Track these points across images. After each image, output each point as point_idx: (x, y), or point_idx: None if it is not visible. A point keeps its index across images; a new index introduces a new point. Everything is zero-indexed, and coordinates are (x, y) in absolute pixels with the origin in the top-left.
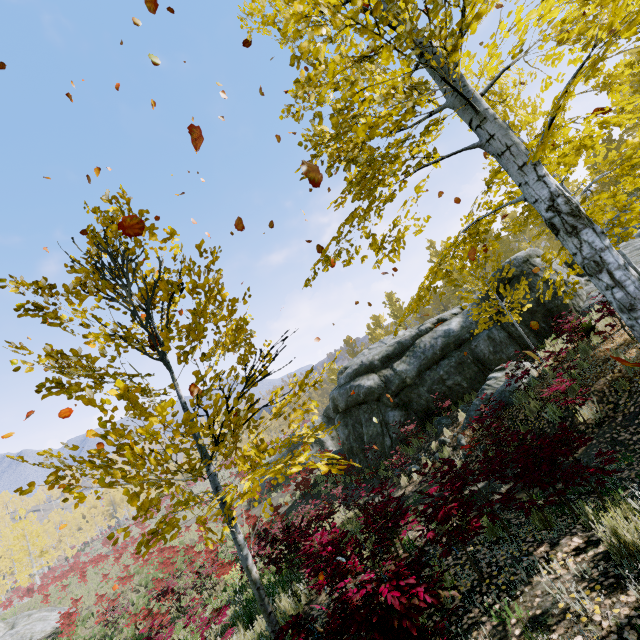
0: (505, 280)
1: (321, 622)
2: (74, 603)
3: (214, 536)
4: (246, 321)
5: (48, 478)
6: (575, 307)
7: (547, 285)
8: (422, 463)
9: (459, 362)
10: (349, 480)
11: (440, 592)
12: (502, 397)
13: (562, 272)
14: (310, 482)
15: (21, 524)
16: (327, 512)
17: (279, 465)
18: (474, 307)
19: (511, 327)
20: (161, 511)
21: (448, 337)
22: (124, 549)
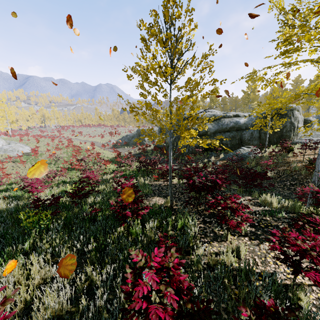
0: (277, 113)
1: (157, 187)
2: (36, 147)
3: (97, 150)
4: (217, 91)
5: (130, 109)
6: (292, 139)
7: (290, 125)
8: (197, 163)
9: (233, 136)
10: (163, 156)
11: (221, 188)
12: (242, 156)
13: (300, 123)
14: (146, 150)
15: (3, 105)
16: (158, 162)
17: (209, 141)
18: (255, 118)
19: (263, 134)
20: (68, 131)
21: (236, 124)
22: (54, 138)
